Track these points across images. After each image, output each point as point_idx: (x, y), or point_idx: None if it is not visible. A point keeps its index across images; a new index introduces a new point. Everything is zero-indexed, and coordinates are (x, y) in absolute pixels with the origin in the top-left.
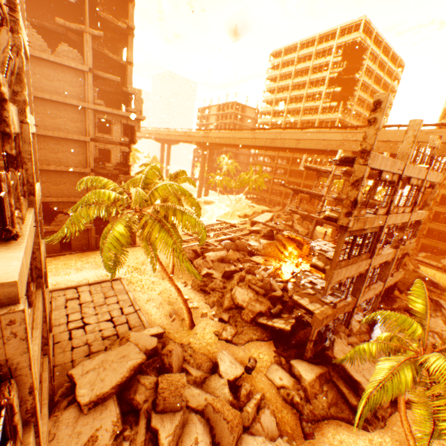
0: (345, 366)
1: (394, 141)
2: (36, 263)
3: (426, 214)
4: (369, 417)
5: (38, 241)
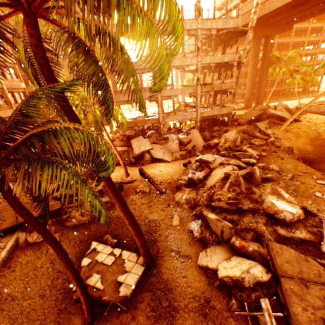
0: (132, 144)
1: (262, 3)
2: (8, 100)
3: (235, 57)
4: (134, 162)
5: (6, 93)
